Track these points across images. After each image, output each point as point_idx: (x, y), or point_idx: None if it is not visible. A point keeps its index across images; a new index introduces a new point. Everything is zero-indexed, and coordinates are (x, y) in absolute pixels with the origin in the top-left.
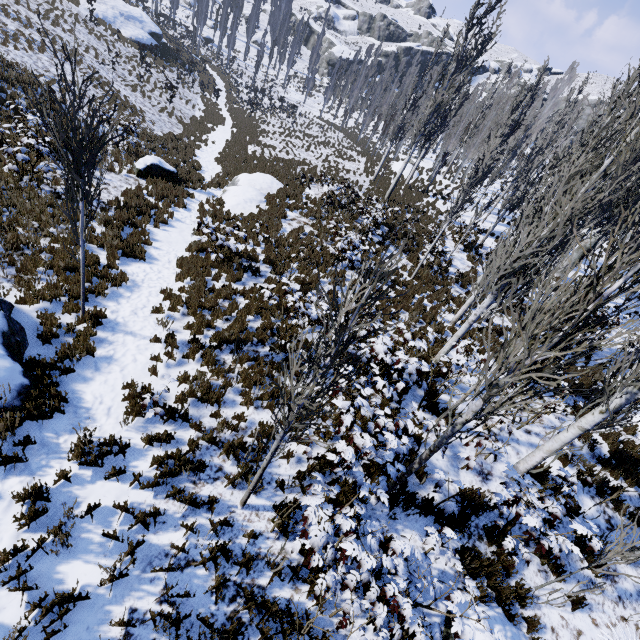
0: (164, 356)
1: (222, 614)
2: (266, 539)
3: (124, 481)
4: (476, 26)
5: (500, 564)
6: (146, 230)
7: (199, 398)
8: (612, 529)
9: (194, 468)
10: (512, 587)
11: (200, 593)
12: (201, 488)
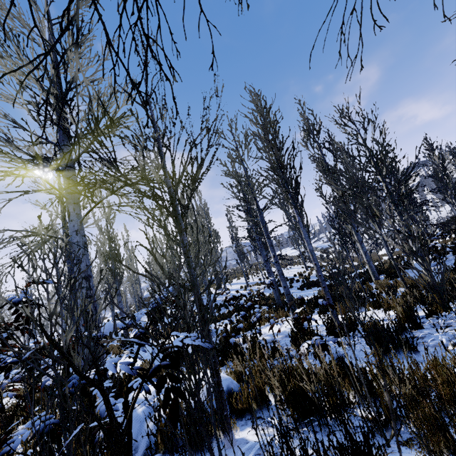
0: None
1: None
2: None
3: None
4: None
5: None
6: None
7: None
8: None
9: None
10: None
11: None
12: None
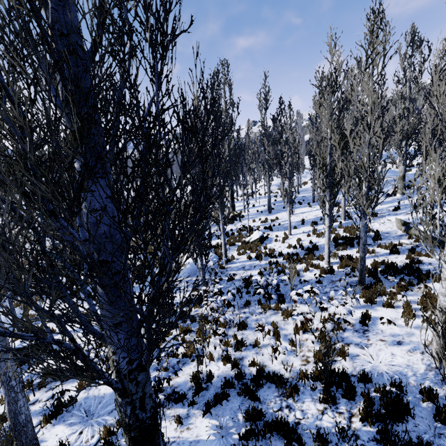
0: None
1: None
2: None
3: None
4: None
5: None
6: None
7: None
8: None
9: None
10: None
11: None
12: None
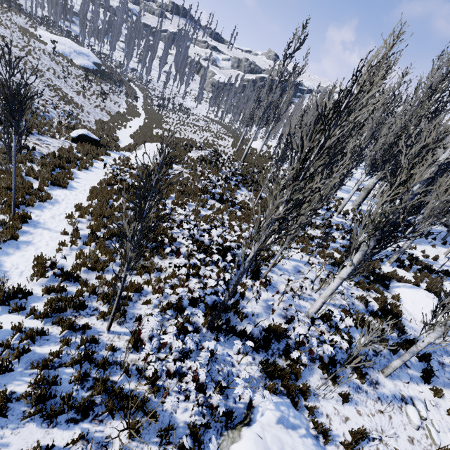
0: (69, 243)
1: (80, 397)
2: (122, 352)
3: (23, 314)
4: (289, 58)
5: (289, 369)
6: (71, 171)
7: (89, 267)
8: (377, 355)
9: (76, 307)
10: (299, 387)
11: (66, 383)
12: (80, 320)
